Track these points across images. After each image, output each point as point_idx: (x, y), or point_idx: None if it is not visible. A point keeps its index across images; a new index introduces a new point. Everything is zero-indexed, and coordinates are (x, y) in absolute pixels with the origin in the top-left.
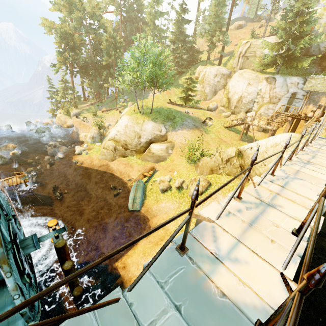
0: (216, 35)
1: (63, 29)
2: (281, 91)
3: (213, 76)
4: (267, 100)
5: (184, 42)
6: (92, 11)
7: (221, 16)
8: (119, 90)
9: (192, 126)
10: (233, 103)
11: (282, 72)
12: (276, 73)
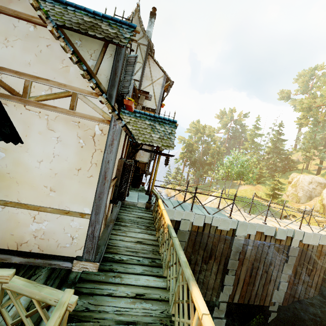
0: (311, 152)
1: (189, 141)
2: None
3: (307, 182)
4: None
5: (278, 154)
6: (209, 133)
7: (316, 139)
8: (214, 180)
9: (271, 216)
10: None
11: None
12: None
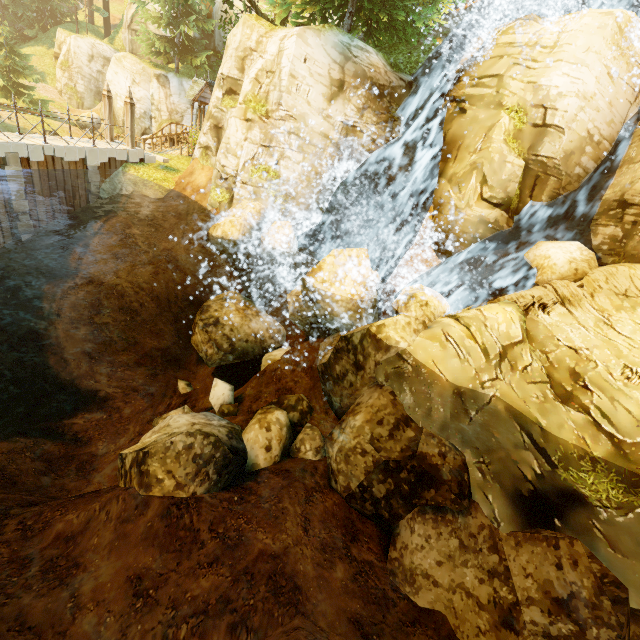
0: None
1: None
2: (182, 103)
3: (86, 57)
4: (167, 115)
5: None
6: None
7: None
8: None
9: None
10: (119, 116)
11: (190, 72)
12: (175, 70)
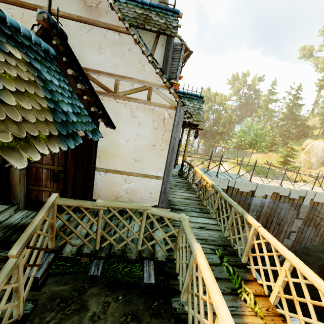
0: None
1: None
2: None
3: (321, 148)
4: None
5: (293, 120)
6: (220, 102)
7: None
8: (225, 149)
9: None
10: None
11: None
12: None
